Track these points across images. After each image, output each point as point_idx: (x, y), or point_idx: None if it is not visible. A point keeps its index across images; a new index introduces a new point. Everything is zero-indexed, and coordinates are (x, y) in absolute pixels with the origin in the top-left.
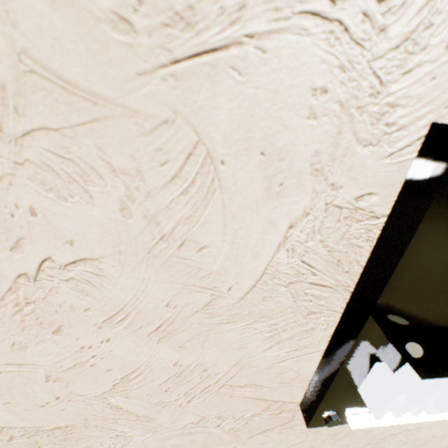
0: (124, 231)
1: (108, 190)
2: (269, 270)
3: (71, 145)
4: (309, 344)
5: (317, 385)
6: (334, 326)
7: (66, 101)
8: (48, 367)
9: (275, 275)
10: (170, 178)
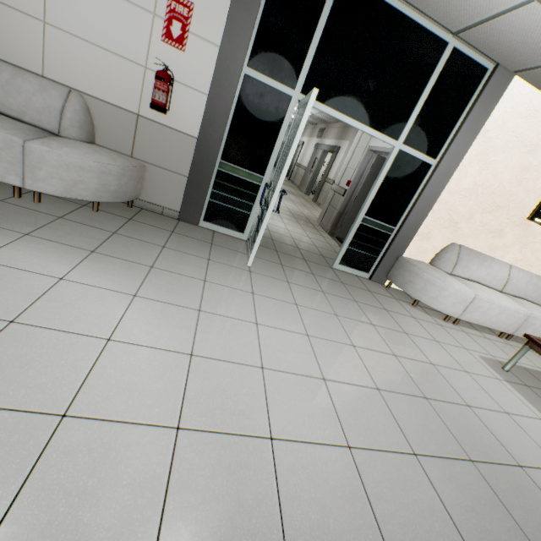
0: (534, 177)
1: (536, 173)
2: (540, 187)
3: (538, 168)
4: (536, 202)
5: (533, 211)
6: (540, 200)
7: (540, 166)
8: (512, 193)
9: (540, 188)
10: (540, 173)
